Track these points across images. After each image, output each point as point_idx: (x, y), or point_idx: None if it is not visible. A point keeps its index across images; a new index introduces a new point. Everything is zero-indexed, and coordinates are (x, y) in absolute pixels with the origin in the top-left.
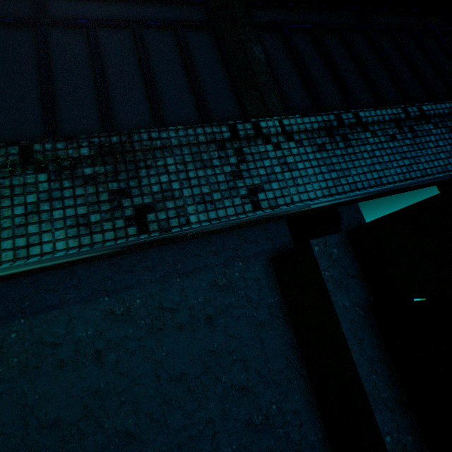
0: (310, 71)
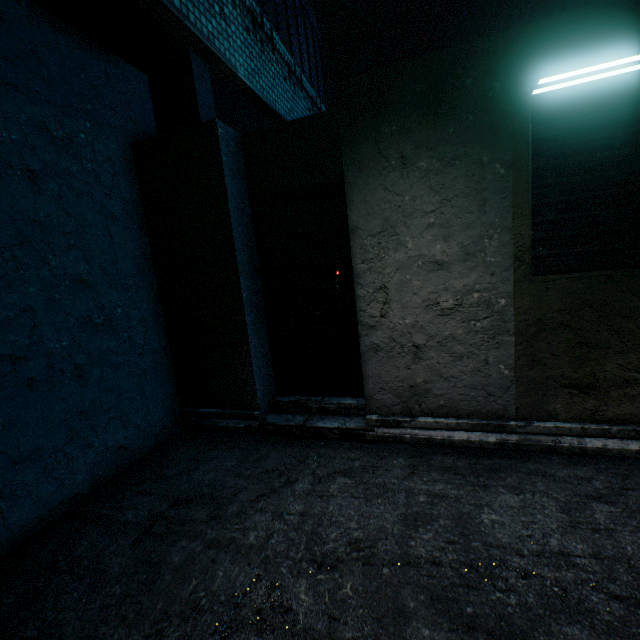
0: None
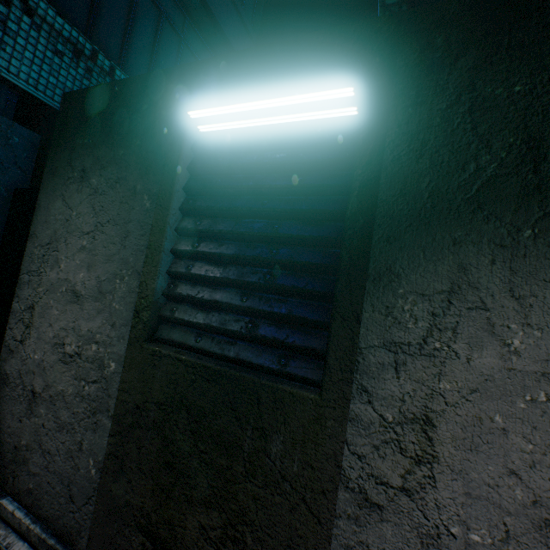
0: (107, 3)
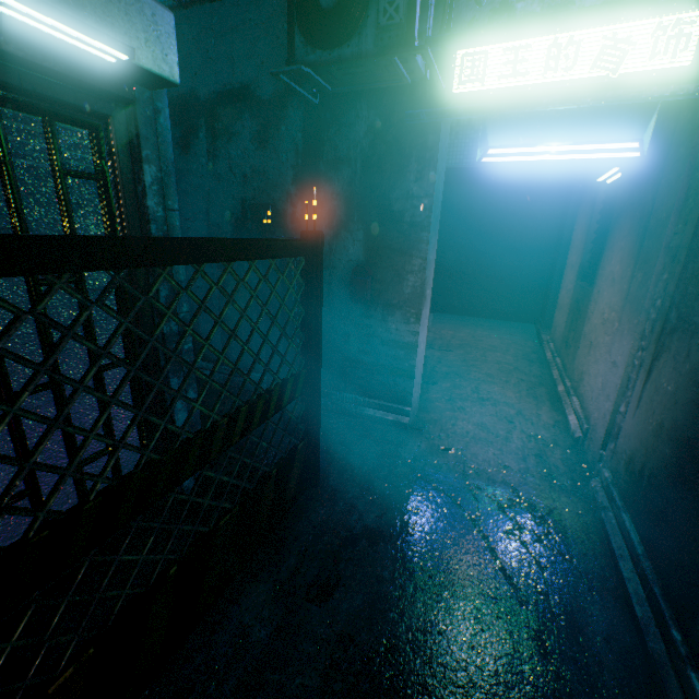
0: None
